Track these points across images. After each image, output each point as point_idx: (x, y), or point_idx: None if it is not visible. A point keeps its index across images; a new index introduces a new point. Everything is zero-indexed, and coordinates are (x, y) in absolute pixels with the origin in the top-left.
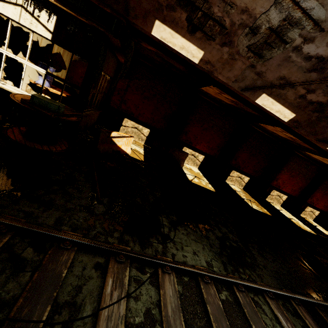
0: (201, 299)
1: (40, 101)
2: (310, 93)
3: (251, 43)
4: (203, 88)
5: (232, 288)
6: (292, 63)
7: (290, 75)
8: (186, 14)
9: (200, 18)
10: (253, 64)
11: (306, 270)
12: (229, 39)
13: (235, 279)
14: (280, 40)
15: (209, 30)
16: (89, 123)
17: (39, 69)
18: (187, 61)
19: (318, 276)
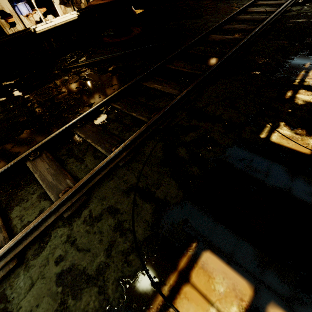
0: None
1: None
2: None
3: None
4: None
5: None
6: None
7: None
8: None
9: None
10: None
11: None
12: None
13: None
14: None
15: None
16: None
17: None
18: None
19: None
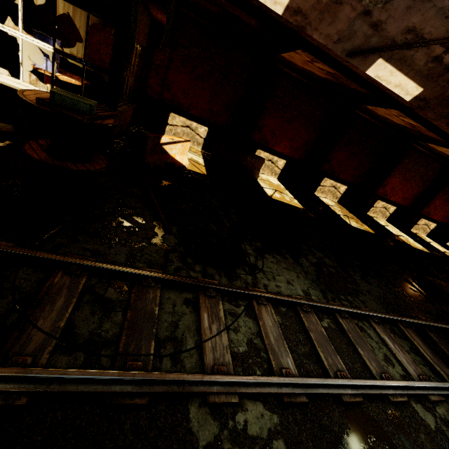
0: (302, 327)
1: (64, 99)
2: None
3: None
4: (285, 55)
5: (334, 315)
6: (430, 3)
7: (423, 24)
8: None
9: None
10: (369, 9)
11: (416, 293)
12: None
13: (337, 306)
14: None
15: None
16: (124, 125)
17: (42, 46)
18: (265, 11)
19: (429, 298)
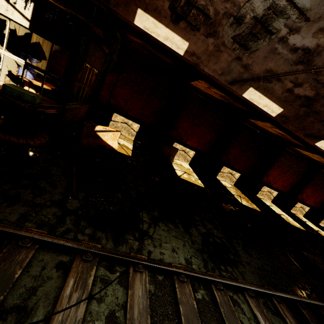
0: (174, 298)
1: (13, 91)
2: (297, 87)
3: (236, 34)
4: (193, 83)
5: (211, 286)
6: (279, 55)
7: (276, 68)
8: (168, 2)
9: (183, 6)
10: (239, 56)
11: (292, 266)
12: (214, 30)
13: (214, 277)
14: (265, 30)
15: (193, 20)
16: (76, 118)
17: (17, 60)
18: (173, 53)
19: (303, 272)
